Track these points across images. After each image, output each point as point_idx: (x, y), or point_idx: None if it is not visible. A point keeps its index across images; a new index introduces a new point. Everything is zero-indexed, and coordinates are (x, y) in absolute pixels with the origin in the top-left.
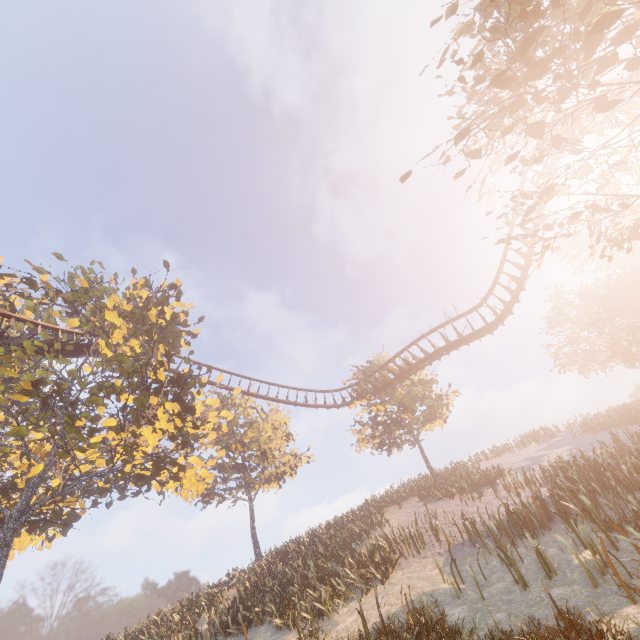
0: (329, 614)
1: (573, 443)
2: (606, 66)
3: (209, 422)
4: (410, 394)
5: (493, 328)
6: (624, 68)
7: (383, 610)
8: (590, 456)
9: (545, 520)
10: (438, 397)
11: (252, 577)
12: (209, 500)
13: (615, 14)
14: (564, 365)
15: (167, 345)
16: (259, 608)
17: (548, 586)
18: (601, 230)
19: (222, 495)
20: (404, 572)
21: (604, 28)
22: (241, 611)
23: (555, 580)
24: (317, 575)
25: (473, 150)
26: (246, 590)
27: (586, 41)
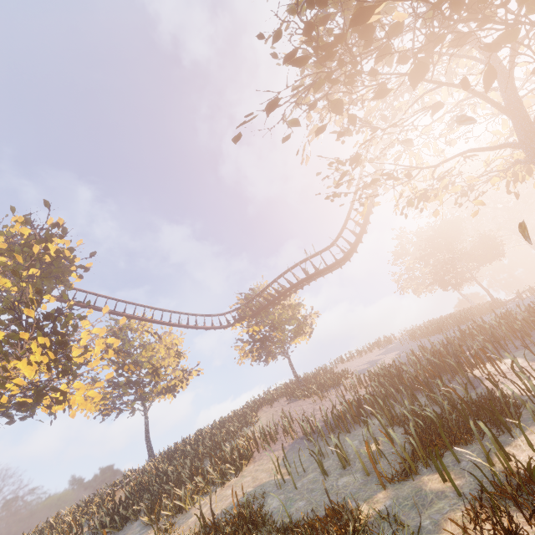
0: (187, 508)
1: (401, 349)
2: (383, 57)
3: (90, 351)
4: (281, 316)
5: (342, 263)
6: (397, 61)
7: (227, 502)
8: (402, 362)
9: (356, 418)
10: (304, 318)
11: (139, 478)
12: (108, 413)
13: (368, 12)
14: (403, 288)
15: (56, 279)
16: (137, 506)
17: (341, 475)
18: (401, 193)
19: (119, 408)
20: (255, 465)
21: (361, 23)
22: (121, 510)
23: (347, 469)
24: (192, 471)
25: (292, 119)
26: (132, 490)
27: (361, 33)
